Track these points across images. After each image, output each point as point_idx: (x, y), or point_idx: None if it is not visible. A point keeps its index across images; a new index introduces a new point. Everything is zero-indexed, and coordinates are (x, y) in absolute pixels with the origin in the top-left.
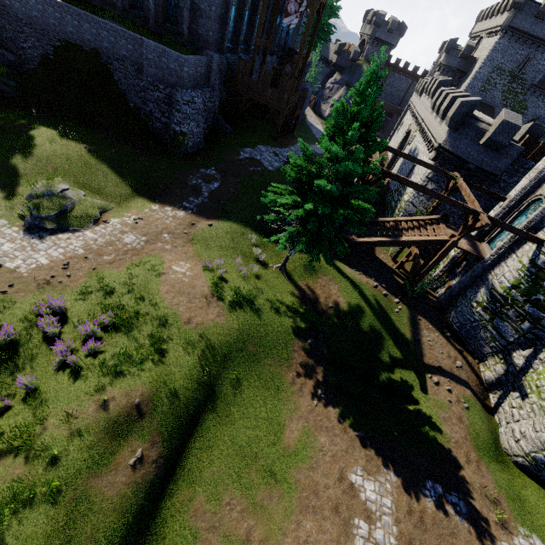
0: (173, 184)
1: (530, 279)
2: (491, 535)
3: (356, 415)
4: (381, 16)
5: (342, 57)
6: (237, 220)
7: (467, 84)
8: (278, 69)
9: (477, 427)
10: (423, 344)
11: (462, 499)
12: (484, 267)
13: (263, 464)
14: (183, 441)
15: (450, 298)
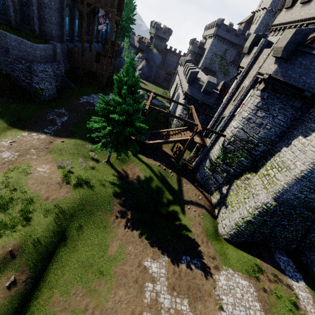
0: (37, 119)
1: (223, 153)
2: (211, 273)
3: (148, 232)
4: (158, 25)
5: (141, 44)
6: (79, 137)
7: (203, 61)
8: (99, 52)
9: (207, 225)
10: (183, 191)
11: (199, 260)
12: (207, 150)
13: (96, 268)
14: (44, 266)
15: (196, 166)
